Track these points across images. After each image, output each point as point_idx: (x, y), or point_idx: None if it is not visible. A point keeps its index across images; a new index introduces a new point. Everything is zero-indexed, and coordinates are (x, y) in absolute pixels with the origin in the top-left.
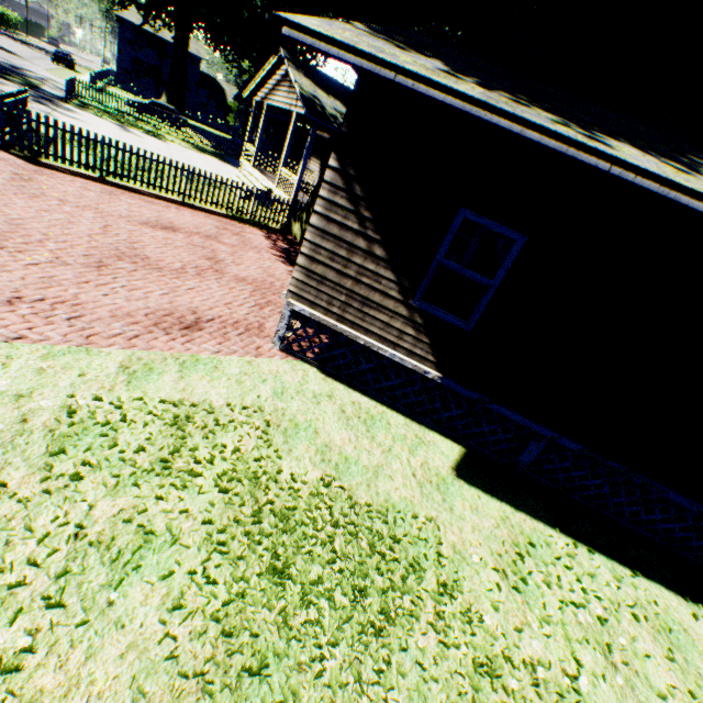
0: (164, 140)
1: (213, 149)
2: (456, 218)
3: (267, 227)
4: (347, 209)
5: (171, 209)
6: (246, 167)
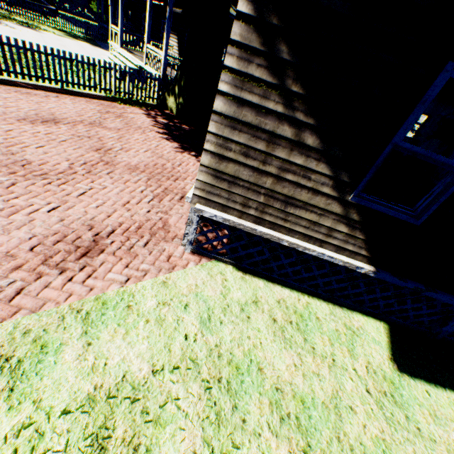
0: (37, 29)
1: (84, 35)
2: (436, 80)
3: (145, 105)
4: (267, 83)
5: (51, 98)
6: (115, 48)
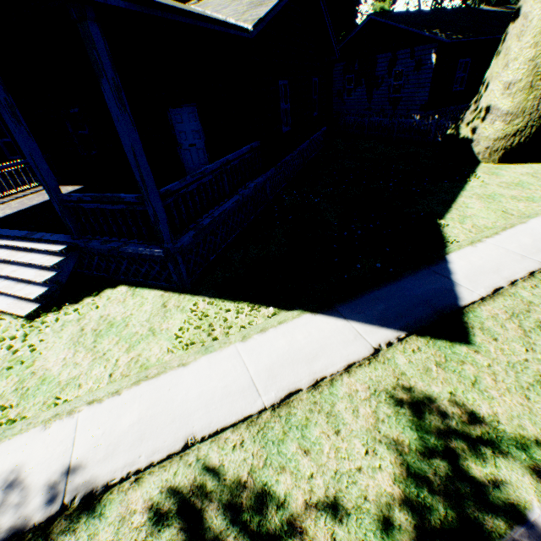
0: None
1: None
2: None
3: None
4: None
5: None
6: None
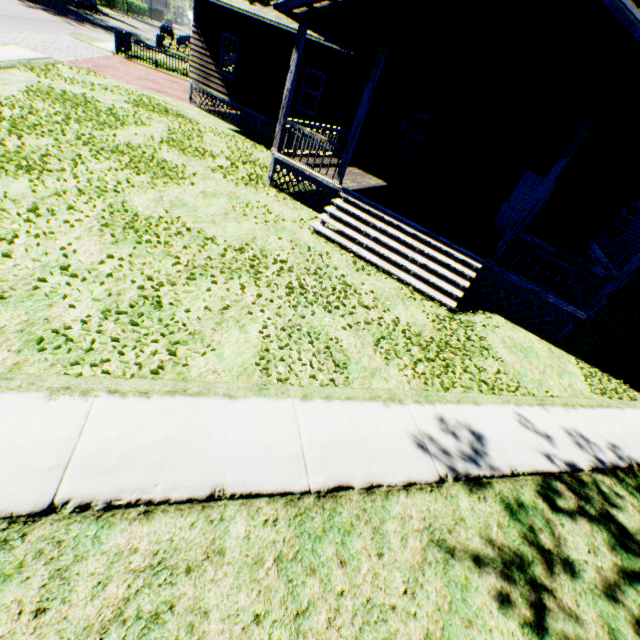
0: None
1: None
2: (223, 37)
3: None
4: (199, 41)
5: (182, 81)
6: None
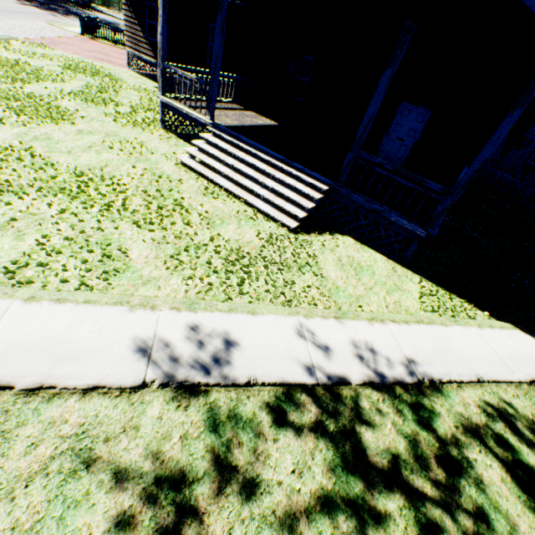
0: None
1: None
2: (145, 5)
3: None
4: (129, 11)
5: None
6: None
